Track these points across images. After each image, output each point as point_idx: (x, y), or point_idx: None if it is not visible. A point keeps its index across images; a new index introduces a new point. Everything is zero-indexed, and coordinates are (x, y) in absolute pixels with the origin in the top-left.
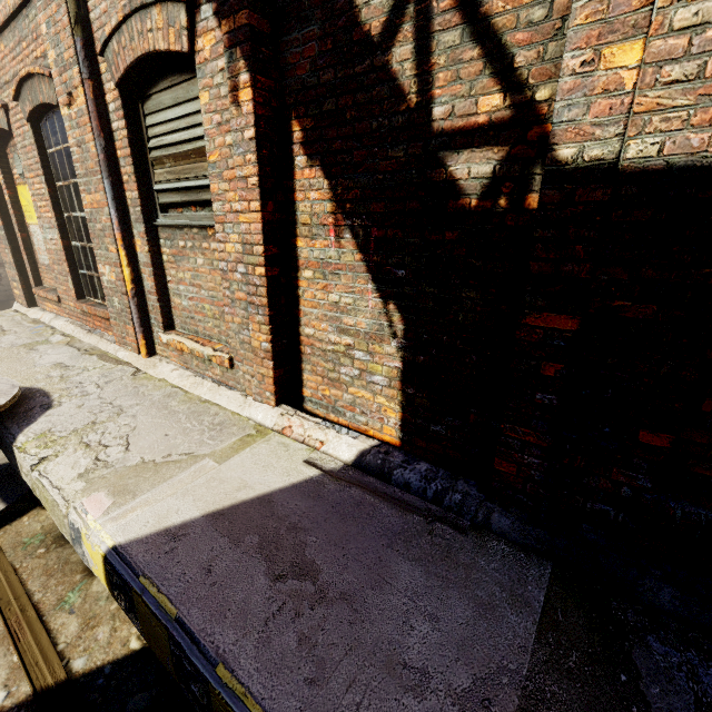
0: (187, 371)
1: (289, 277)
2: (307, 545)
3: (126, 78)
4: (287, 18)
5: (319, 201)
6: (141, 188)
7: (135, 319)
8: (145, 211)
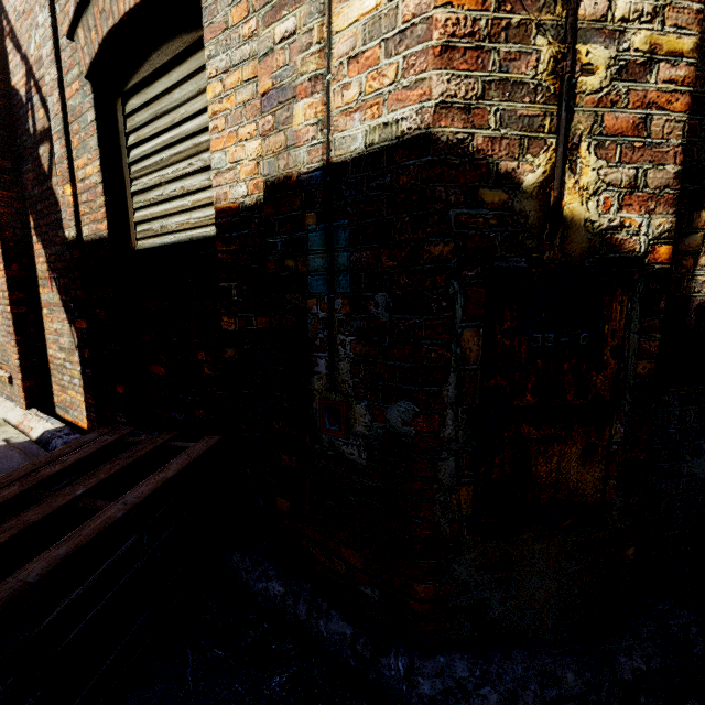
0: None
1: (40, 314)
2: None
3: None
4: (22, 160)
5: (43, 263)
6: None
7: None
8: None
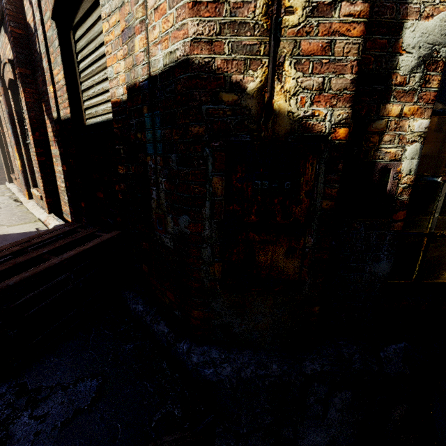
0: (36, 204)
1: (52, 161)
2: (2, 243)
3: (10, 87)
4: (36, 69)
5: (51, 132)
6: (21, 128)
7: (23, 183)
8: (23, 137)
